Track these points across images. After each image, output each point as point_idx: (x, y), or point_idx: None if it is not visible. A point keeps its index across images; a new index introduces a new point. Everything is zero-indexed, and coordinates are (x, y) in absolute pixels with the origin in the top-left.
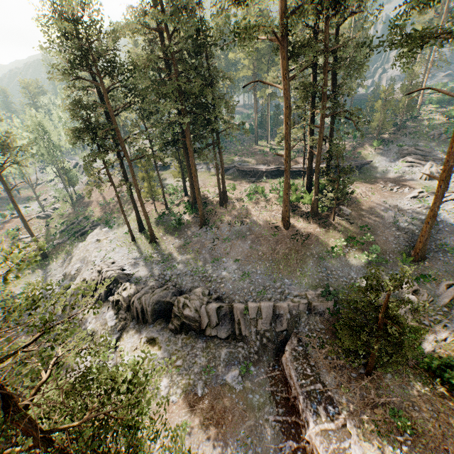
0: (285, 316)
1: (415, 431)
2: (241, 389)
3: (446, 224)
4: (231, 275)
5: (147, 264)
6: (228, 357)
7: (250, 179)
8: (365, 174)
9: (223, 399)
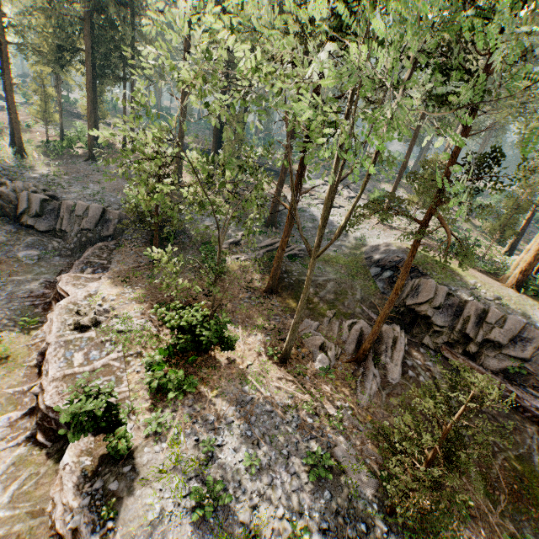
0: (114, 221)
1: (158, 287)
2: (31, 263)
3: (311, 214)
4: (86, 191)
5: None
6: (35, 242)
7: None
8: (287, 181)
9: (2, 263)
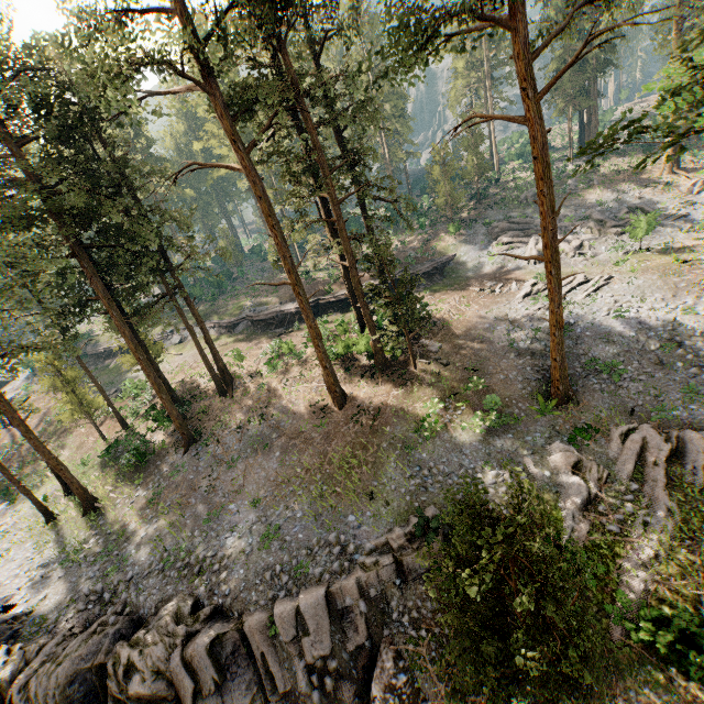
0: (356, 608)
1: None
2: None
3: (585, 325)
4: (244, 541)
5: (71, 572)
6: None
7: (275, 332)
8: (451, 277)
9: None
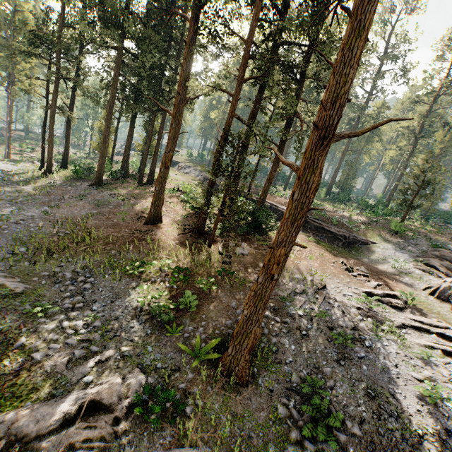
0: None
1: None
2: None
3: (375, 360)
4: (6, 213)
5: None
6: None
7: None
8: (348, 251)
9: None
